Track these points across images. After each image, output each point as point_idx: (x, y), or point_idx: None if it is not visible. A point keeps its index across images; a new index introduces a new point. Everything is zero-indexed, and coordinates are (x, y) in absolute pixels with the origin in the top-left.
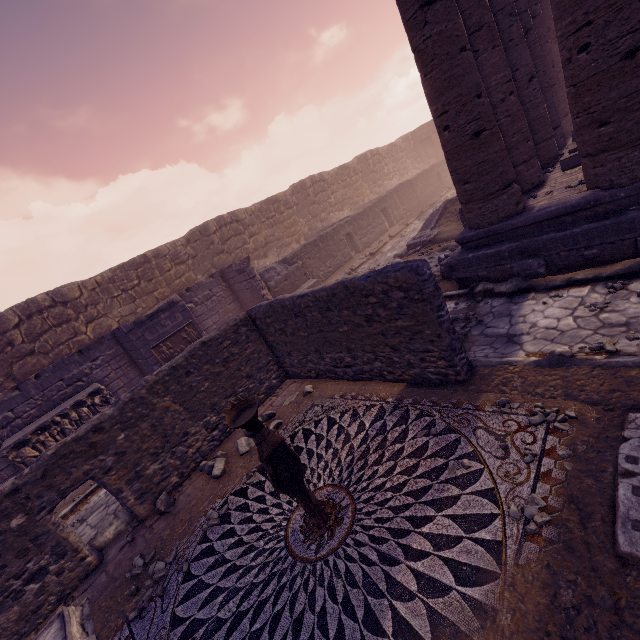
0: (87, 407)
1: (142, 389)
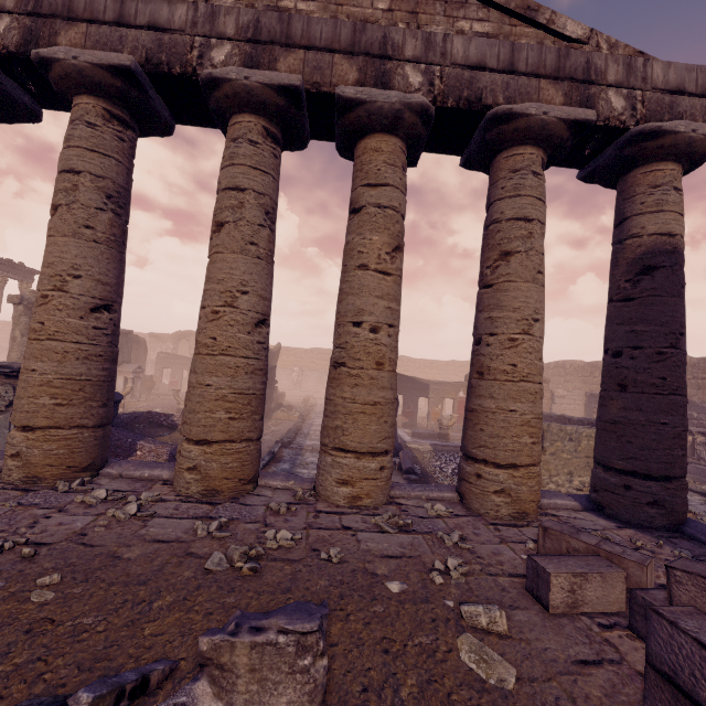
0: (693, 438)
1: (586, 420)
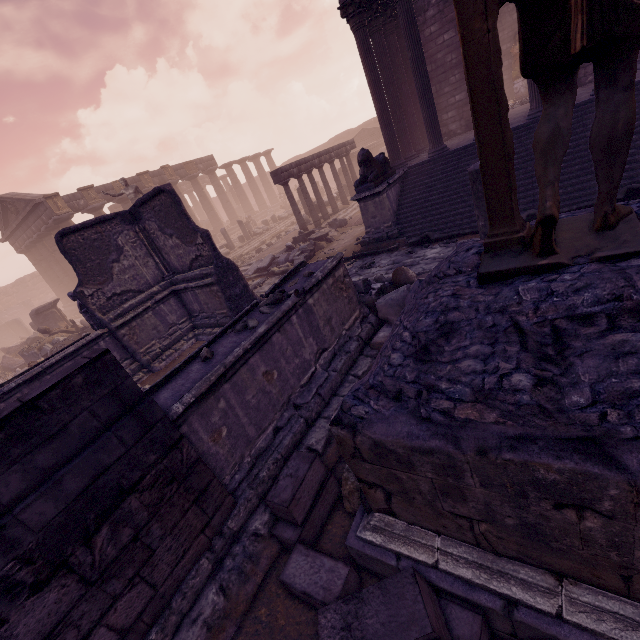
0: None
1: None
